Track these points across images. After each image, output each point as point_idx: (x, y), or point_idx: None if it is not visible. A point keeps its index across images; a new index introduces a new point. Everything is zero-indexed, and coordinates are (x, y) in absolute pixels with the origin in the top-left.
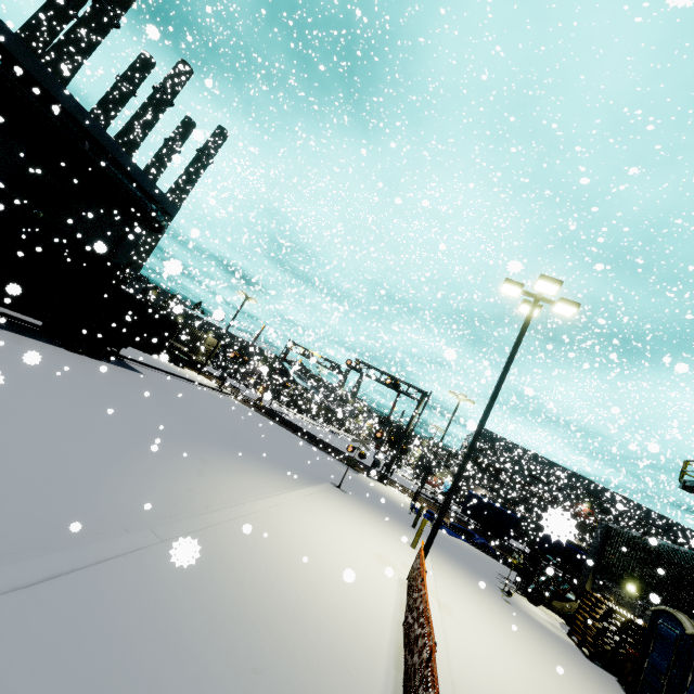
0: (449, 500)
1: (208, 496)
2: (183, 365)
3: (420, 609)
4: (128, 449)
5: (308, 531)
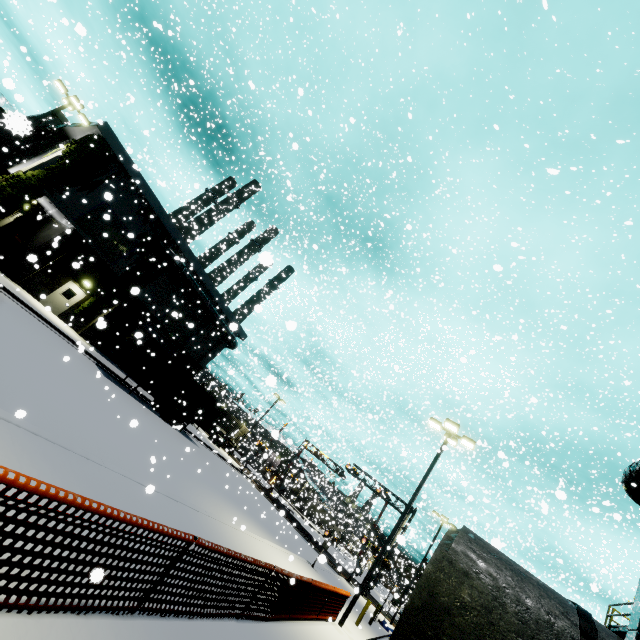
0: (374, 566)
1: (226, 519)
2: (220, 445)
3: (320, 593)
4: (192, 481)
5: (276, 561)
